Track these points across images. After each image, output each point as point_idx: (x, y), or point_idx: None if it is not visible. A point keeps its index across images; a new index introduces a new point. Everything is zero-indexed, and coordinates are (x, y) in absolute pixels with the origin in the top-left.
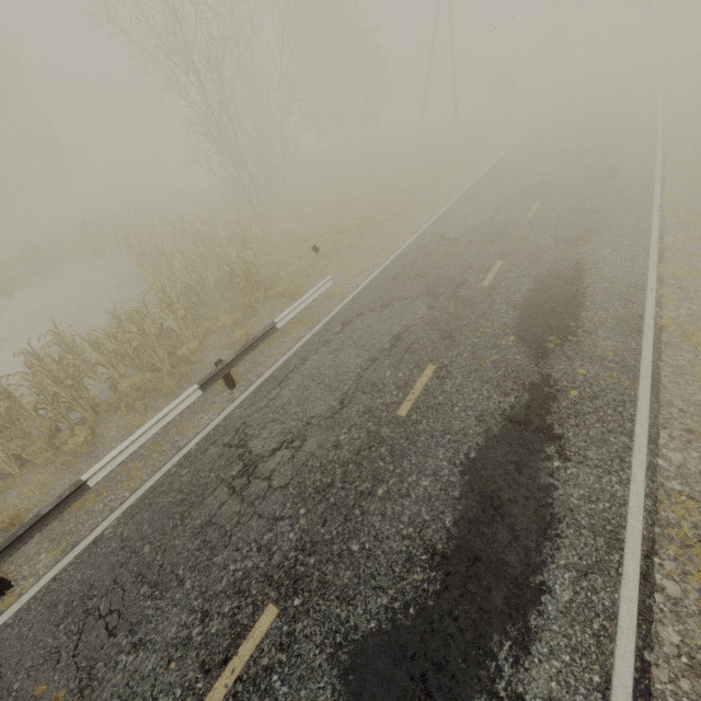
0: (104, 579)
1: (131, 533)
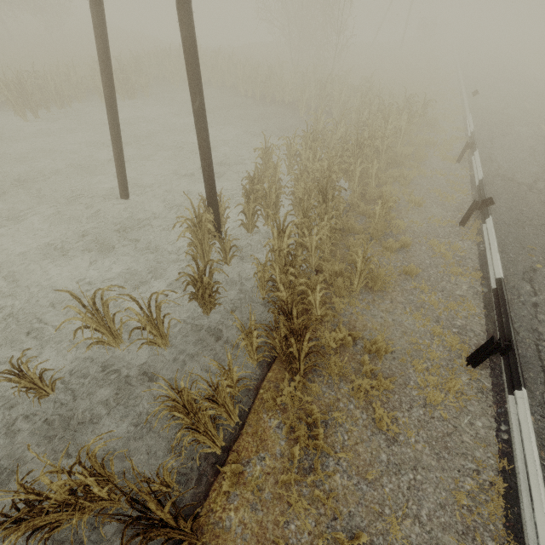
0: (520, 217)
1: (506, 205)
